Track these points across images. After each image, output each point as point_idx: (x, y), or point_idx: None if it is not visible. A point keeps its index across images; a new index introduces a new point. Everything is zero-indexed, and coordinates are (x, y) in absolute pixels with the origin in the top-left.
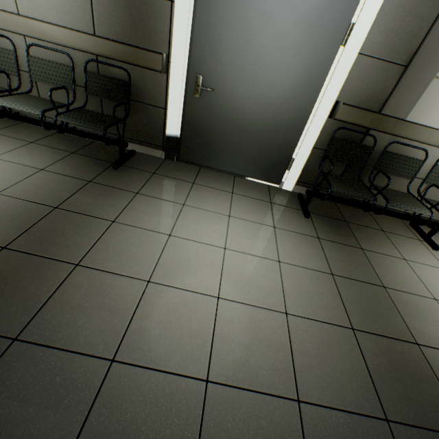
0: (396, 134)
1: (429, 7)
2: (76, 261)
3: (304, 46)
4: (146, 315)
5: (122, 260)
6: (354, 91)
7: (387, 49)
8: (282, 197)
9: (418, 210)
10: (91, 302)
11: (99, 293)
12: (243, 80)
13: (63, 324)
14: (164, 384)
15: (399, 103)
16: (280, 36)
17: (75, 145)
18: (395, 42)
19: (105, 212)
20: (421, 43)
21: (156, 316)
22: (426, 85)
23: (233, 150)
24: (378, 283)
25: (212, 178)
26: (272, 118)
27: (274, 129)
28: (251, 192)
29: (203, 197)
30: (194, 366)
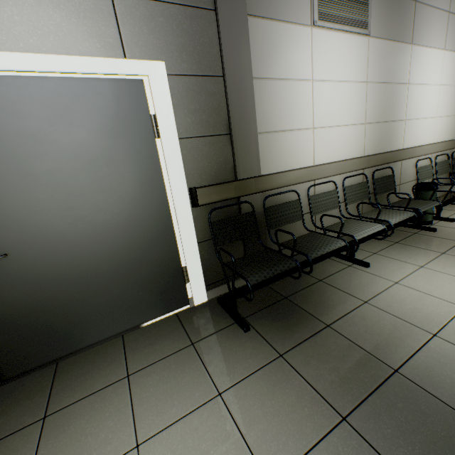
0: (264, 190)
1: (213, 84)
2: None
3: (113, 153)
4: None
5: None
6: (200, 172)
7: (203, 126)
8: (202, 321)
9: (334, 245)
10: None
11: None
12: (51, 220)
13: None
14: None
15: (247, 165)
16: (72, 152)
17: None
18: (206, 118)
19: None
20: (228, 112)
21: None
22: (256, 142)
23: (97, 307)
24: (387, 370)
25: (83, 370)
26: (127, 240)
27: (138, 251)
28: (157, 347)
29: (71, 443)
30: None
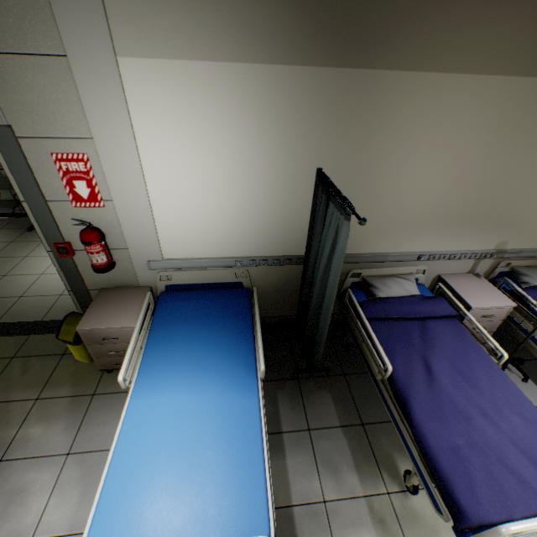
0: None
1: None
2: (5, 274)
3: None
4: (39, 284)
5: (29, 270)
6: None
7: None
8: None
9: None
10: (13, 285)
11: (17, 282)
12: None
13: (0, 292)
14: (43, 298)
15: None
16: None
17: (2, 224)
18: None
19: (21, 254)
20: None
21: (44, 283)
22: None
23: None
24: None
25: None
26: None
27: None
28: None
29: None
30: (57, 293)
